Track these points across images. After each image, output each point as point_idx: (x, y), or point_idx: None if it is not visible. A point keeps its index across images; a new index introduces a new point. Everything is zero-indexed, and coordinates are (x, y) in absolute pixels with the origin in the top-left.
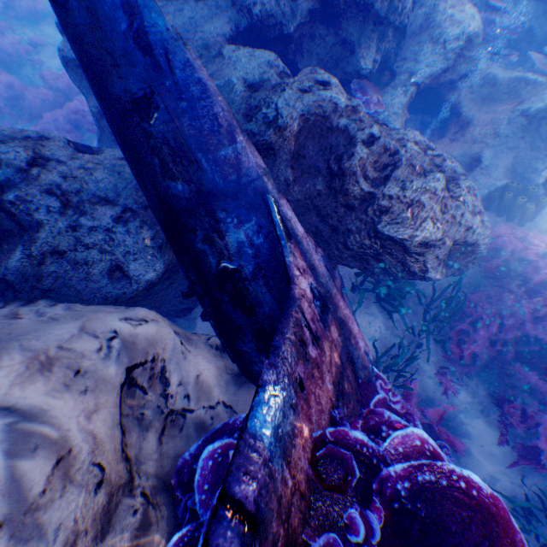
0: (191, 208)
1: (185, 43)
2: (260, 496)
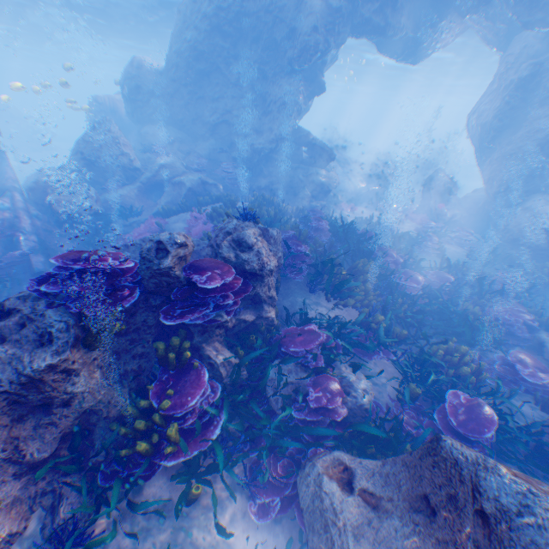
0: None
1: (11, 167)
2: None
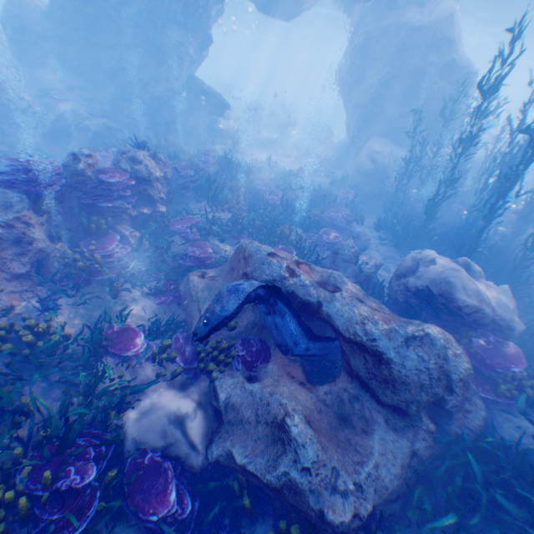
0: None
1: None
2: None
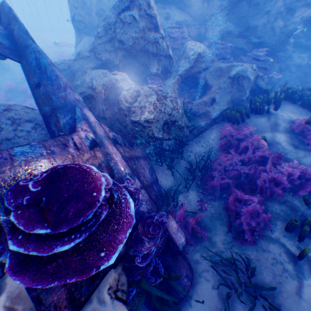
0: (50, 115)
1: (54, 65)
2: (2, 158)
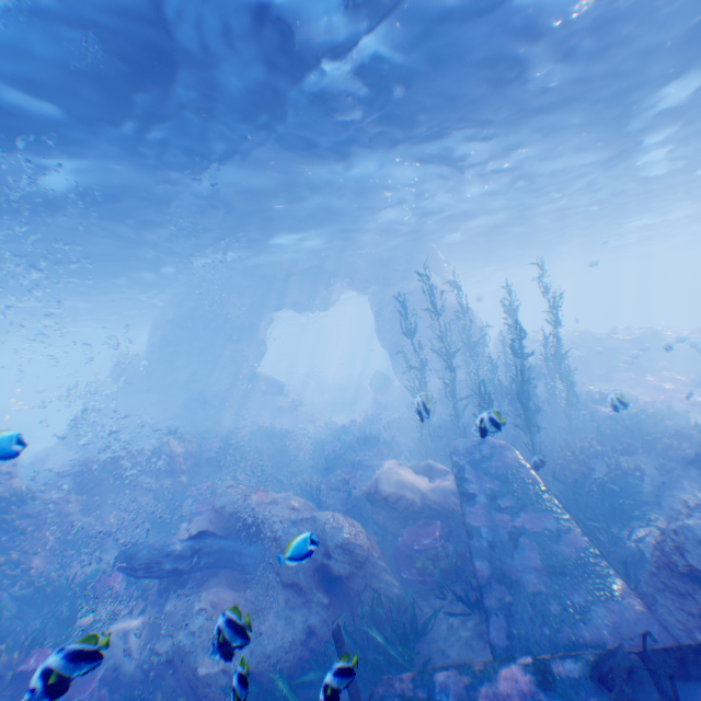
0: None
1: None
2: None
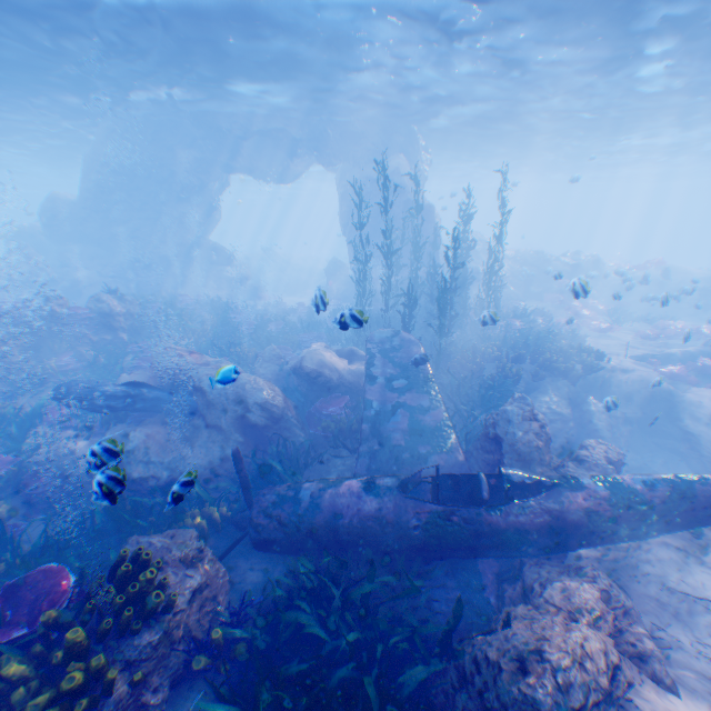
0: None
1: None
2: None
